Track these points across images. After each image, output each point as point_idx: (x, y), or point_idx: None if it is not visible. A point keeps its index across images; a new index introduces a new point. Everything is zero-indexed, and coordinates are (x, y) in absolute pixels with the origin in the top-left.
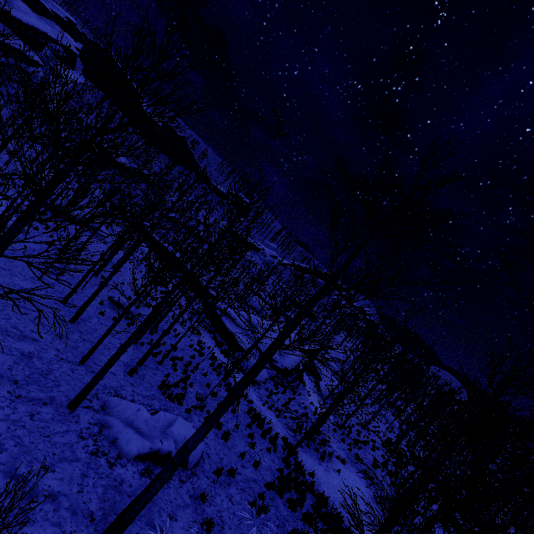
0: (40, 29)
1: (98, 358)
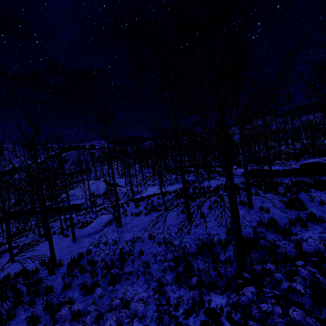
0: None
1: None
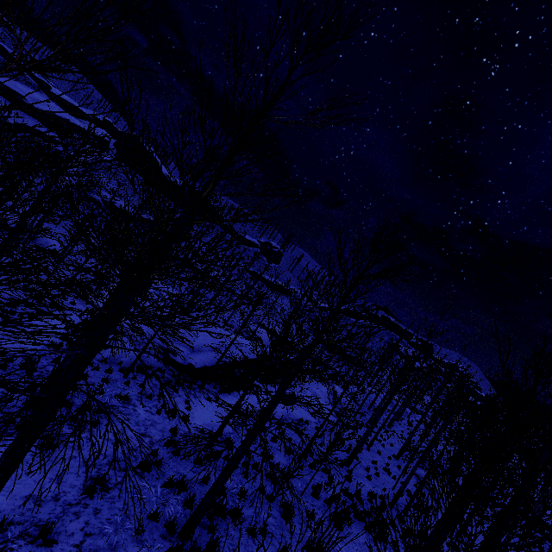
0: (61, 116)
1: None
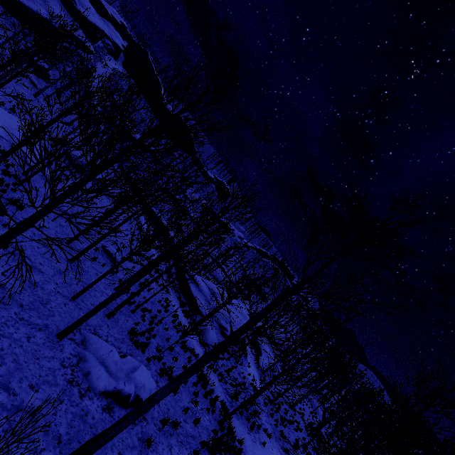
0: (100, 27)
1: (85, 297)
